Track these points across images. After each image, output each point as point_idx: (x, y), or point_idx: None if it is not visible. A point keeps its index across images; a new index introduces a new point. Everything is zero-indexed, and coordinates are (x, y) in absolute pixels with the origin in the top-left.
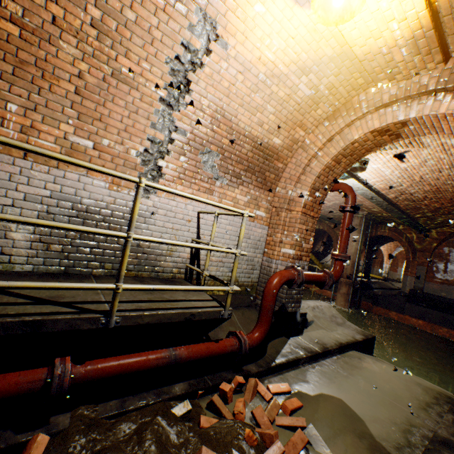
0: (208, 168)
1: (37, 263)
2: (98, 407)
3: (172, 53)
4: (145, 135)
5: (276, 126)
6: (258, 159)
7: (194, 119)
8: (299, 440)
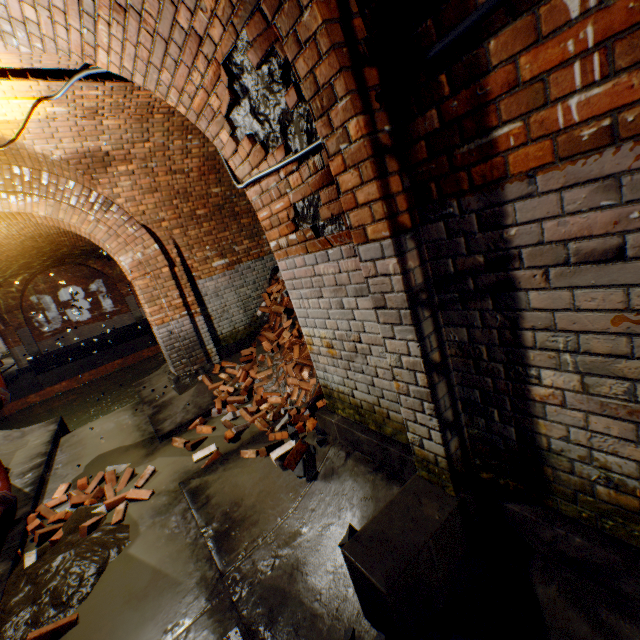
0: None
1: None
2: None
3: None
4: None
5: None
6: None
7: None
8: (112, 476)
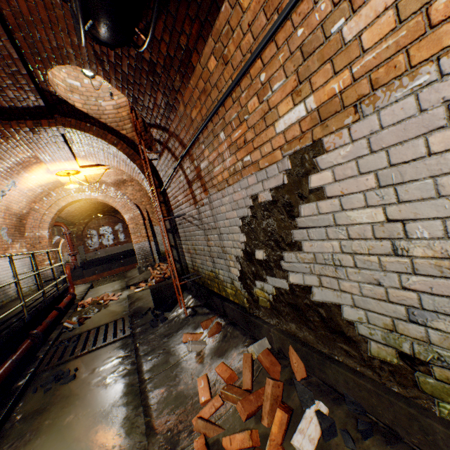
0: (5, 237)
1: None
2: (65, 318)
3: None
4: None
5: (26, 205)
6: (18, 223)
7: None
8: (107, 295)
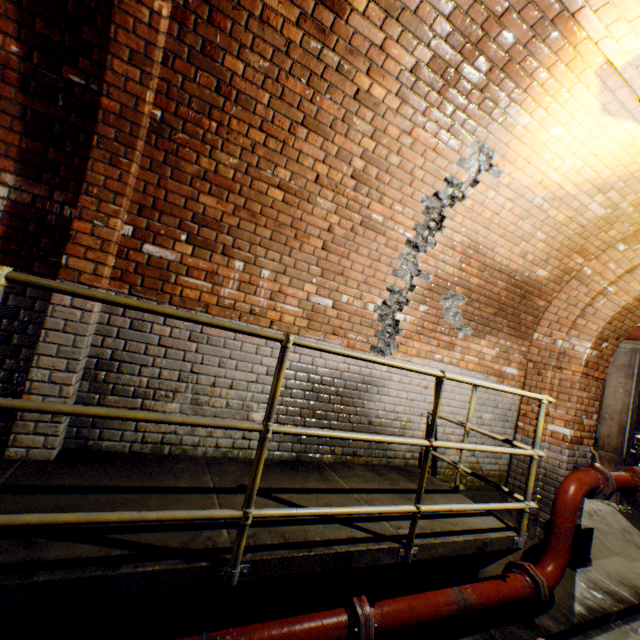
0: (450, 316)
1: (272, 448)
2: None
3: (430, 190)
4: (384, 285)
5: (543, 255)
6: (512, 297)
7: (441, 258)
8: None
